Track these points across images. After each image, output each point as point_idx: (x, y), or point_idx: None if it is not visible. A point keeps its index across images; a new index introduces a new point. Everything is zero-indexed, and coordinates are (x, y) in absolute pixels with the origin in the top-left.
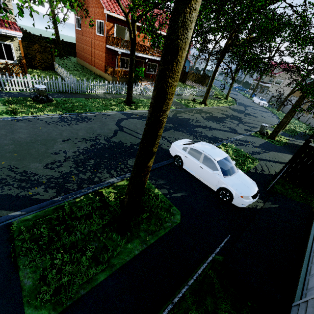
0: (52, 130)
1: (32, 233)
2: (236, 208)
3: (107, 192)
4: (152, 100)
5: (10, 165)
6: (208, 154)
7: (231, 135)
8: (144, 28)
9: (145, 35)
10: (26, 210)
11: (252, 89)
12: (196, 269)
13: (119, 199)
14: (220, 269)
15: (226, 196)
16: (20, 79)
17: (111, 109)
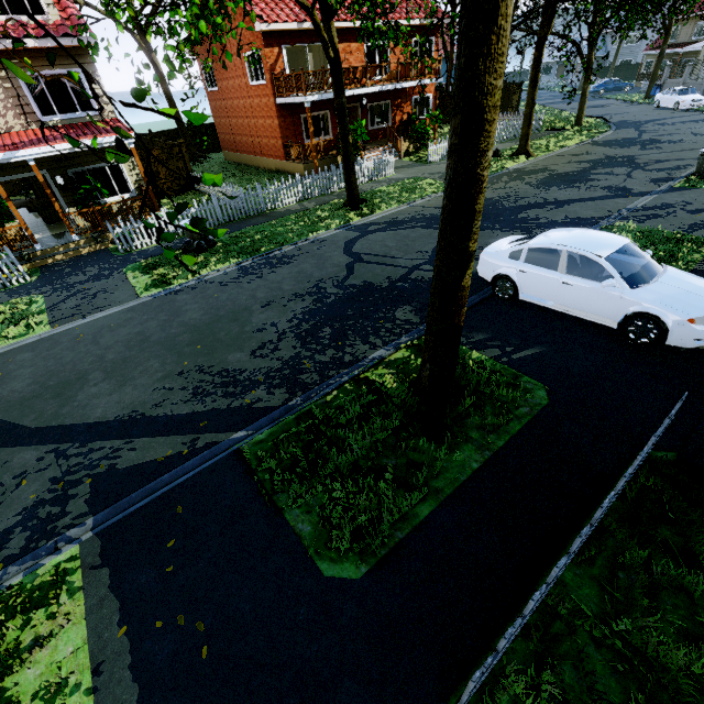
0: (236, 294)
1: (278, 459)
2: (680, 354)
3: (378, 374)
4: (452, 140)
5: (197, 364)
6: (578, 249)
7: (617, 203)
8: (343, 29)
9: (349, 43)
10: (252, 428)
11: (646, 77)
12: (615, 481)
13: (407, 382)
14: (674, 475)
15: (648, 331)
16: (153, 220)
17: (323, 227)
